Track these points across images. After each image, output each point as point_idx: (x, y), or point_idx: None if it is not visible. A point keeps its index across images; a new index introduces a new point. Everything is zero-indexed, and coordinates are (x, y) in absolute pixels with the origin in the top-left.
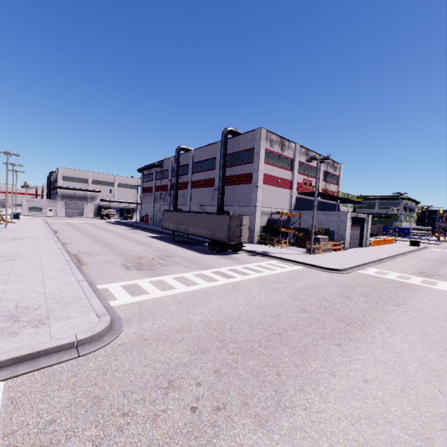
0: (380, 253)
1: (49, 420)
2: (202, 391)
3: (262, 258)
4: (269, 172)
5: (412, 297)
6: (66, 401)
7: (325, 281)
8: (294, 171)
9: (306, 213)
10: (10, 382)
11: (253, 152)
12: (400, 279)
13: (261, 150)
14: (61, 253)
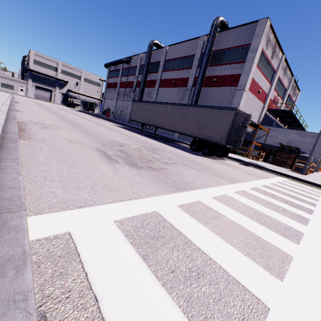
0: None
1: None
2: None
3: (261, 170)
4: (255, 78)
5: None
6: None
7: None
8: (272, 84)
9: (276, 130)
10: None
11: (247, 50)
12: None
13: (259, 47)
14: None
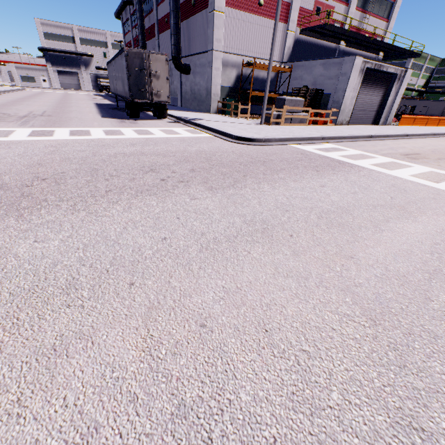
0: (389, 131)
1: None
2: None
3: (179, 125)
4: None
5: (293, 180)
6: None
7: (186, 150)
8: None
9: (301, 66)
10: None
11: None
12: (345, 157)
13: None
14: None
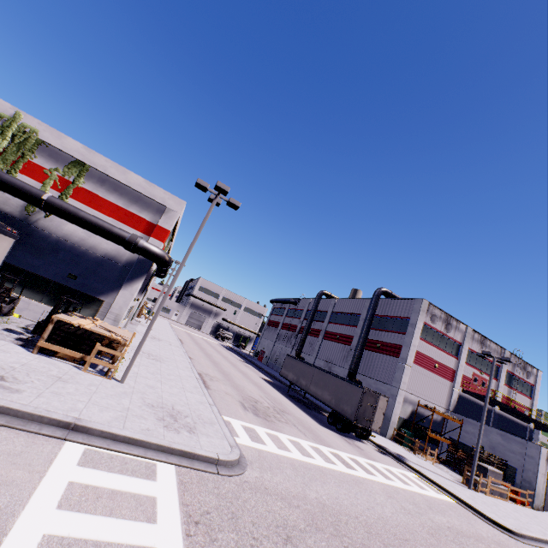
0: None
1: (206, 510)
2: None
3: (395, 462)
4: (424, 351)
5: None
6: (214, 503)
7: (483, 536)
8: (460, 359)
9: (472, 423)
10: (178, 468)
11: (408, 322)
12: None
13: (418, 323)
14: (191, 368)
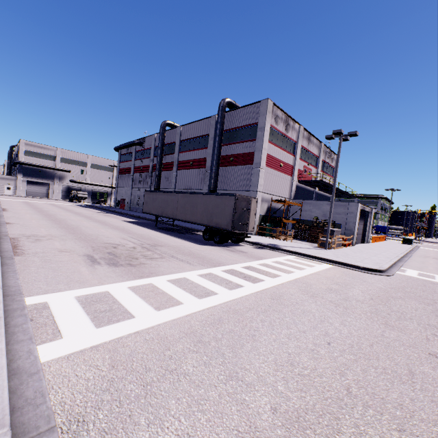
0: (391, 251)
1: None
2: None
3: (274, 251)
4: (272, 153)
5: None
6: None
7: (385, 289)
8: (296, 156)
9: (309, 203)
10: None
11: (256, 128)
12: None
13: (266, 125)
14: None
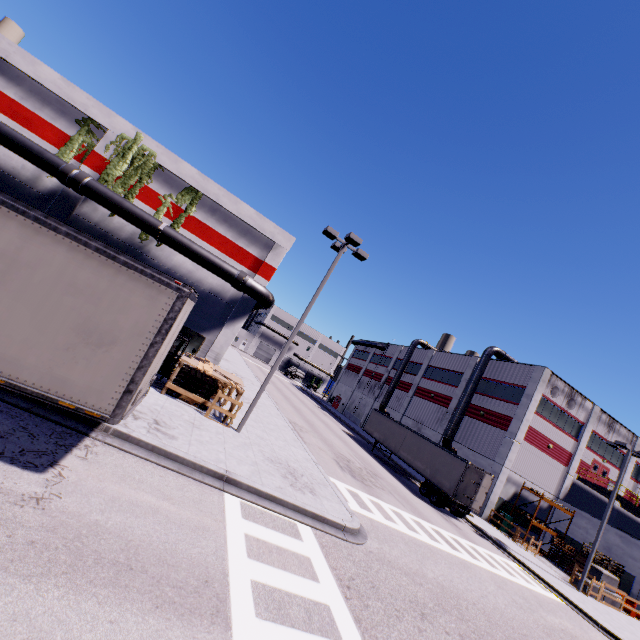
0: None
1: (350, 576)
2: (451, 639)
3: (495, 548)
4: (537, 427)
5: None
6: (354, 570)
7: None
8: (580, 441)
9: (586, 517)
10: (314, 530)
11: (522, 392)
12: None
13: (535, 394)
14: (282, 416)
